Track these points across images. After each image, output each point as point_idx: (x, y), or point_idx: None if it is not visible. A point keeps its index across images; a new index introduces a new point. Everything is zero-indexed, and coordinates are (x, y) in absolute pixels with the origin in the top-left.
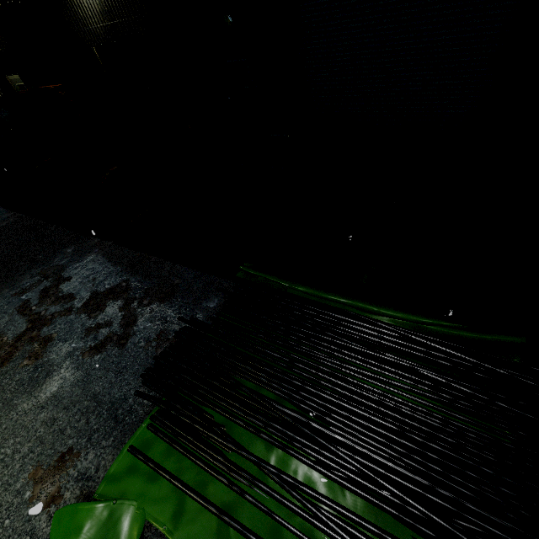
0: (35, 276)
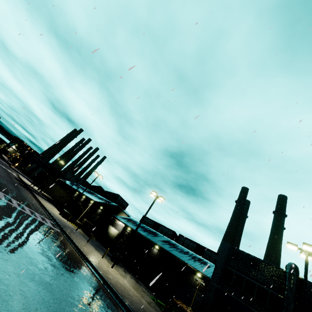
0: (134, 277)
